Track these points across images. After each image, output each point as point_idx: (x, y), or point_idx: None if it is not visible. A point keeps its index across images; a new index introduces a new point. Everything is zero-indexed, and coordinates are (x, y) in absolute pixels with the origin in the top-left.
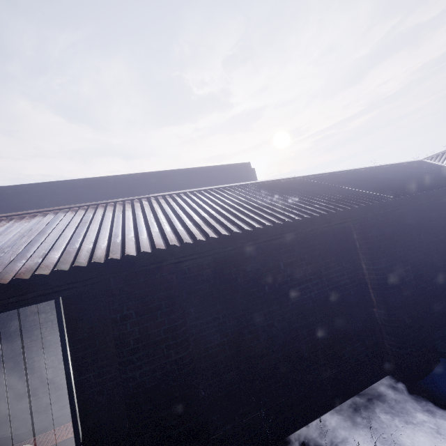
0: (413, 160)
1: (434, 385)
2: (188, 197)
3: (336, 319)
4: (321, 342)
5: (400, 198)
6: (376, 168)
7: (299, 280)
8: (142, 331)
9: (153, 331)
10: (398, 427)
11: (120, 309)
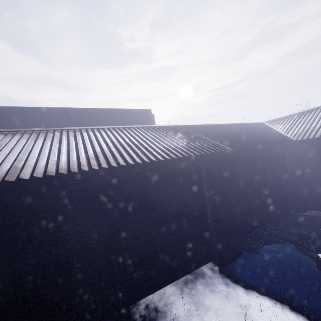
0: (258, 122)
1: (234, 268)
2: (93, 133)
3: (183, 226)
4: (170, 241)
5: (235, 149)
6: (233, 125)
7: (161, 200)
8: (29, 234)
9: (39, 234)
10: (206, 294)
11: (11, 218)
